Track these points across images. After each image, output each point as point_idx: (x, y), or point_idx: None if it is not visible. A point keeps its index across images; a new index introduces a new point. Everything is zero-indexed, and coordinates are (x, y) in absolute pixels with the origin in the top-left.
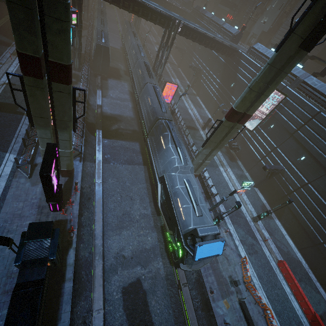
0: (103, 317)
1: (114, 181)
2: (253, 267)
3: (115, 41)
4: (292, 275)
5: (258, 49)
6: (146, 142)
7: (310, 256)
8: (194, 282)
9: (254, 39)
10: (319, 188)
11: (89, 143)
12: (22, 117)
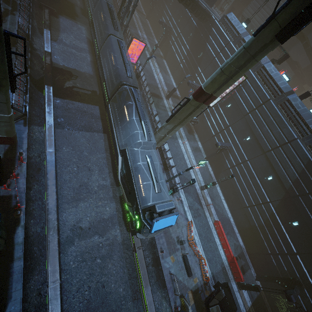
0: (60, 287)
1: (69, 150)
2: (196, 227)
3: None
4: (223, 231)
5: (231, 20)
6: (108, 109)
7: (237, 216)
8: (147, 244)
9: (227, 6)
10: (254, 165)
11: (36, 102)
12: None
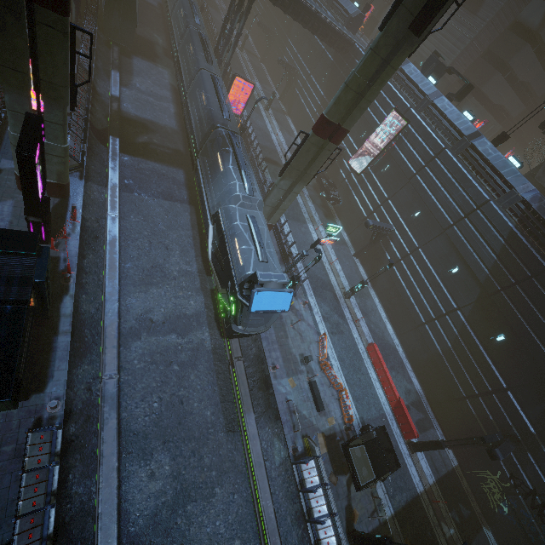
0: (118, 383)
1: (139, 220)
2: (335, 348)
3: None
4: (381, 359)
5: None
6: (196, 167)
7: (409, 342)
8: (252, 359)
9: None
10: (430, 254)
11: (97, 156)
12: None
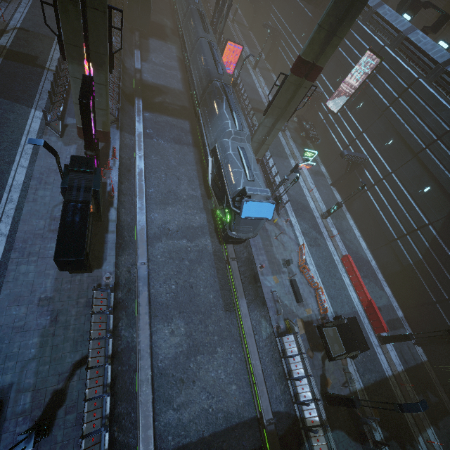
0: (147, 268)
1: (158, 158)
2: (312, 257)
3: None
4: (354, 267)
5: None
6: (198, 116)
7: (382, 256)
8: (244, 260)
9: None
10: (402, 177)
11: (127, 113)
12: (44, 72)
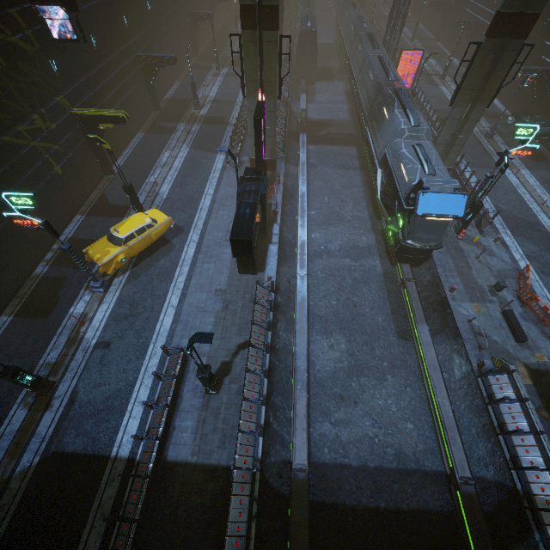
0: (307, 278)
1: (320, 184)
2: (547, 288)
3: (326, 35)
4: None
5: None
6: (365, 135)
7: None
8: (426, 285)
9: None
10: None
11: (292, 148)
12: (227, 127)
